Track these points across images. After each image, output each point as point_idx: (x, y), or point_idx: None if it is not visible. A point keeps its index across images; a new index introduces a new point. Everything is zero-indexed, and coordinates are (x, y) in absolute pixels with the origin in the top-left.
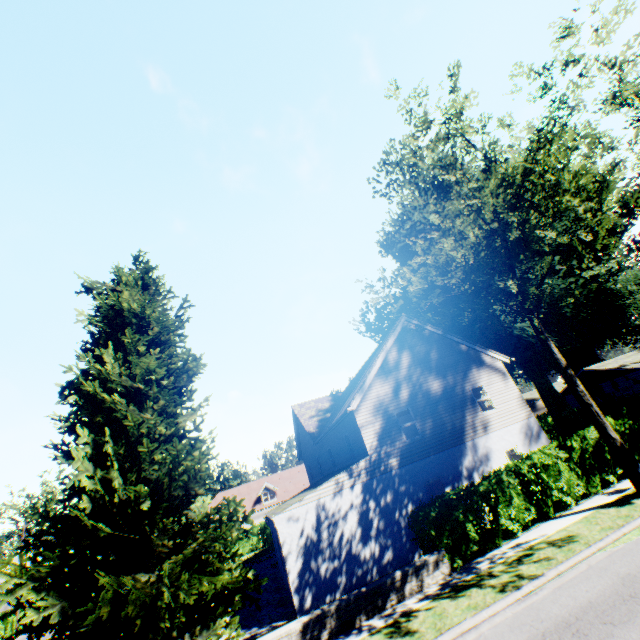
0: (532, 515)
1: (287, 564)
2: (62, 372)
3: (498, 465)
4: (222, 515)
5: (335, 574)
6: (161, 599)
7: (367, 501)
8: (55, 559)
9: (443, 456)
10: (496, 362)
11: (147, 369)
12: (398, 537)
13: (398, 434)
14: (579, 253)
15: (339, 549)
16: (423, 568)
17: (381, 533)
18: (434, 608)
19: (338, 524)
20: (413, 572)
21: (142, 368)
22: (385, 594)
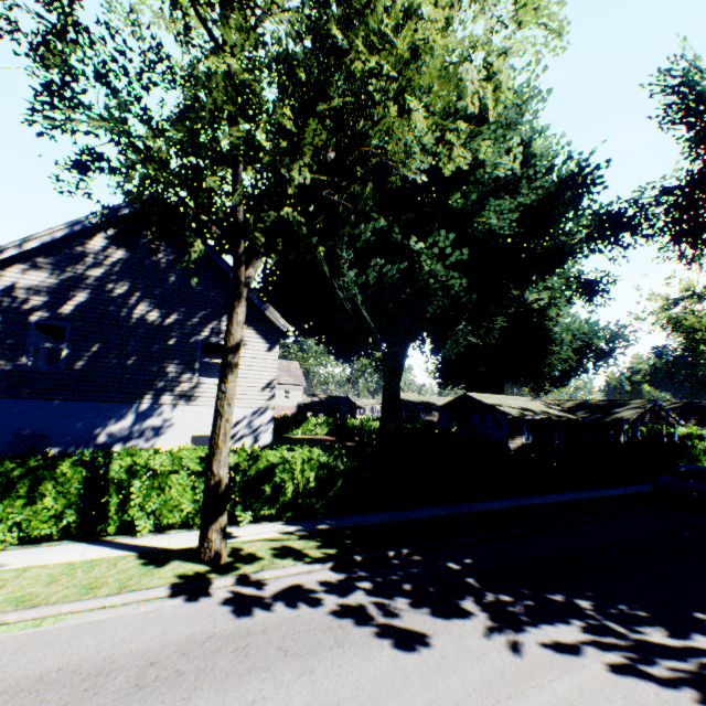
0: (56, 529)
1: None
2: None
3: (167, 447)
4: None
5: None
6: None
7: None
8: None
9: (80, 408)
10: (273, 325)
11: None
12: None
13: (16, 352)
14: (296, 149)
15: None
16: None
17: None
18: None
19: None
20: None
21: None
22: None
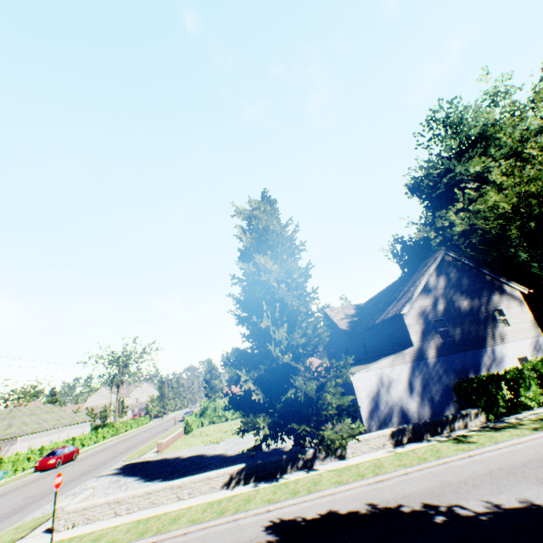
0: None
1: (359, 404)
2: (239, 267)
3: (510, 366)
4: (338, 364)
5: (390, 416)
6: (322, 400)
7: (412, 375)
8: (262, 370)
9: (468, 354)
10: (515, 292)
11: (288, 270)
12: (433, 401)
13: (435, 335)
14: None
15: (393, 402)
16: (467, 416)
17: (421, 397)
18: (483, 434)
19: (392, 386)
20: (460, 417)
21: (286, 269)
22: (442, 426)
